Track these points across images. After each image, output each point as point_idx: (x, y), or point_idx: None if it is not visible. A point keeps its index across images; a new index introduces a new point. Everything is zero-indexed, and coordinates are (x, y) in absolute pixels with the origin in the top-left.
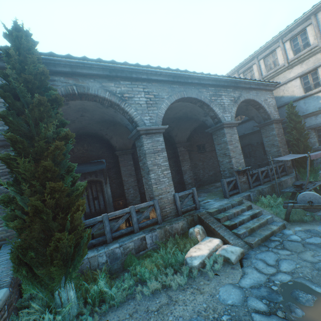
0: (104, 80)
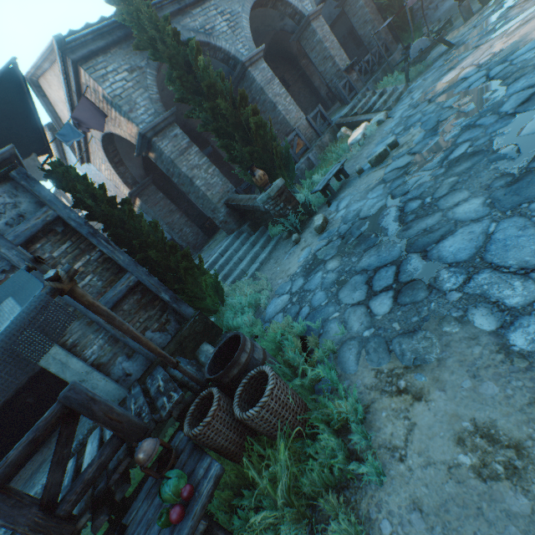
0: (178, 19)
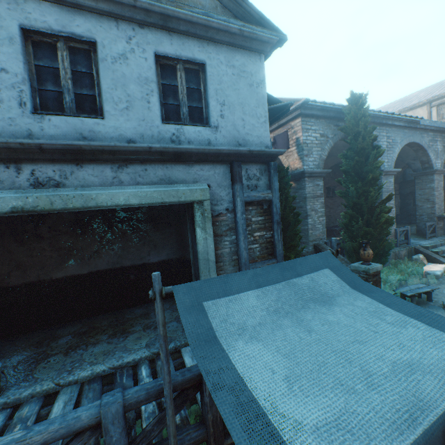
0: None
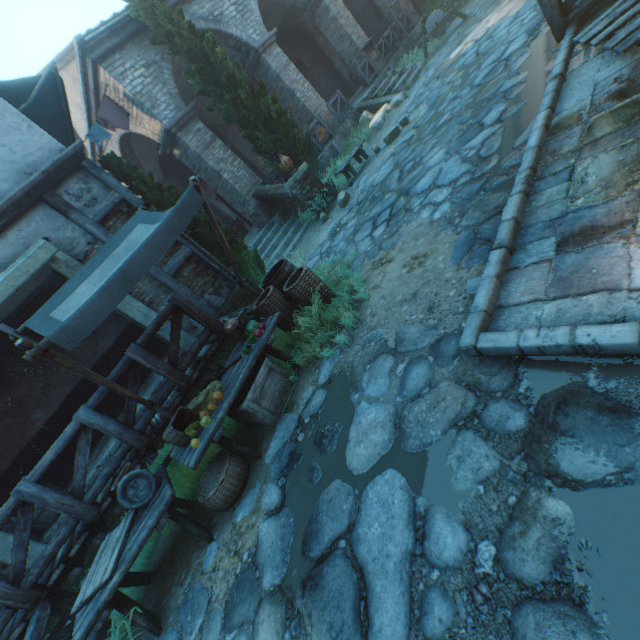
0: (186, 7)
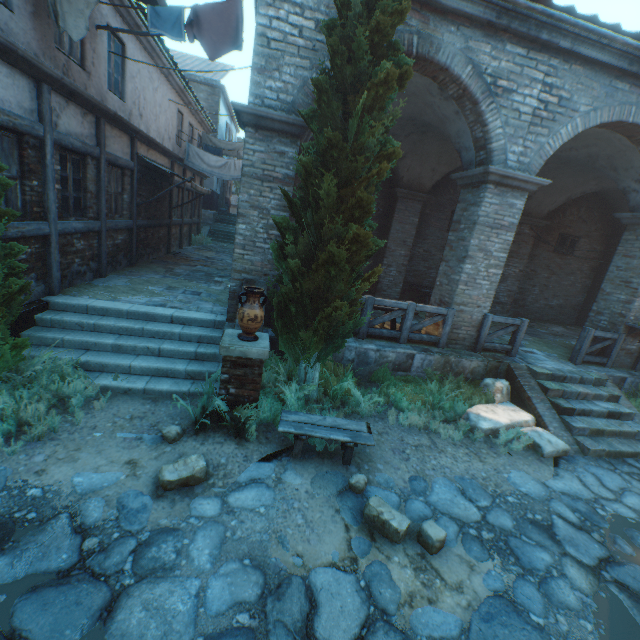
0: (475, 33)
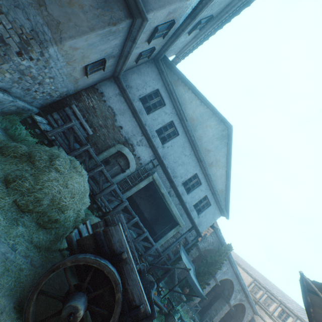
0: None
